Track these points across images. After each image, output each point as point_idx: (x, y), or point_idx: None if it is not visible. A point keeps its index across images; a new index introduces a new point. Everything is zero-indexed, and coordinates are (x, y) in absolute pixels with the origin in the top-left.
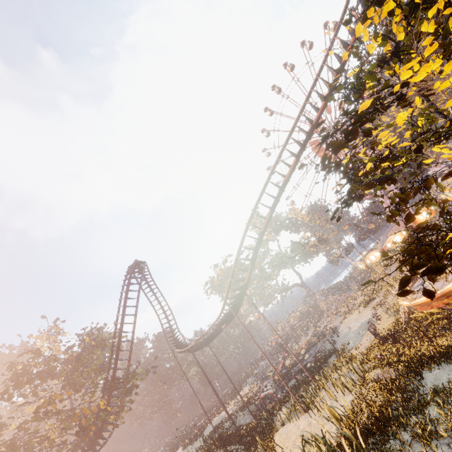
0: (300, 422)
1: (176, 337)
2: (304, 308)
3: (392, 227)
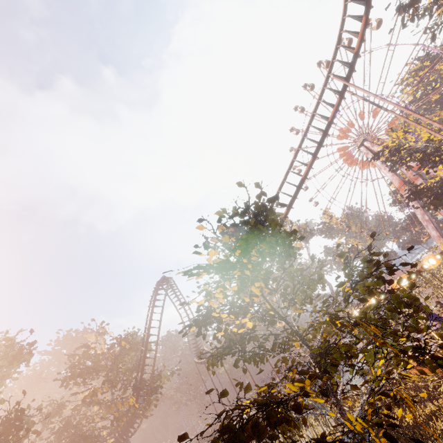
0: None
1: (197, 344)
2: None
3: None
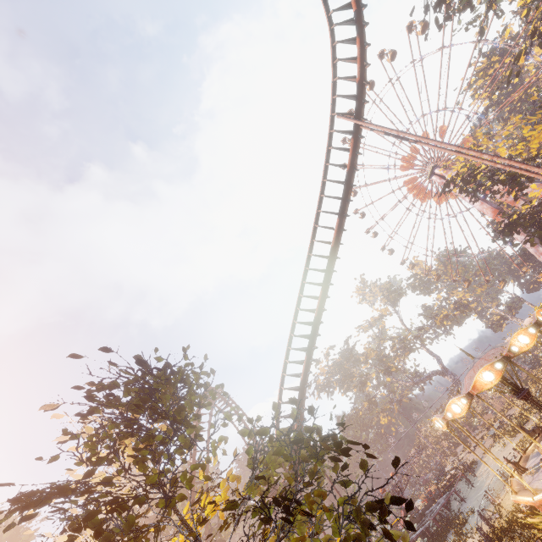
0: None
1: None
2: None
3: (469, 370)
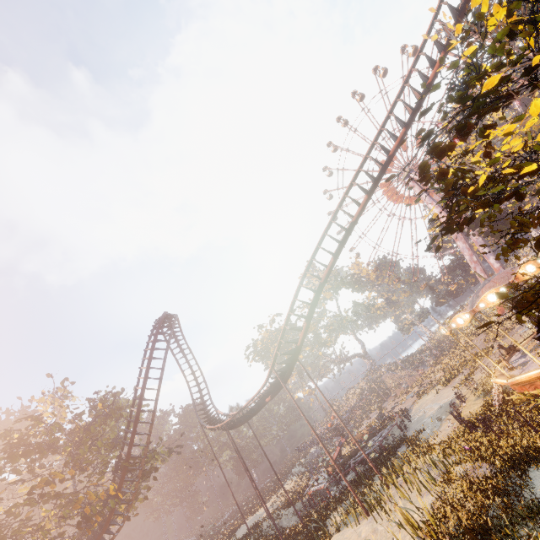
0: (362, 528)
1: (208, 410)
2: (366, 385)
3: (484, 285)
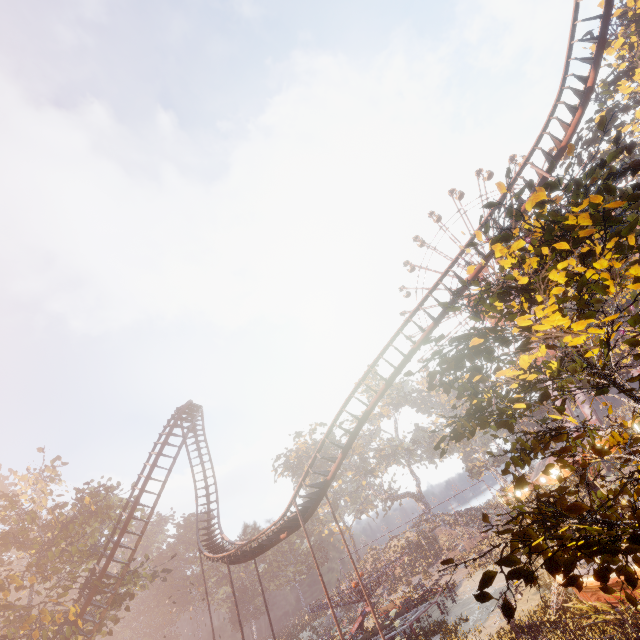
0: None
1: (212, 531)
2: (413, 536)
3: None
